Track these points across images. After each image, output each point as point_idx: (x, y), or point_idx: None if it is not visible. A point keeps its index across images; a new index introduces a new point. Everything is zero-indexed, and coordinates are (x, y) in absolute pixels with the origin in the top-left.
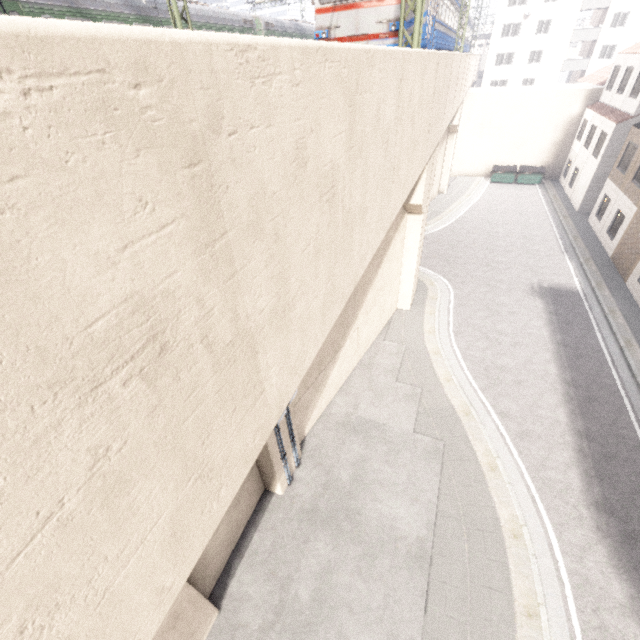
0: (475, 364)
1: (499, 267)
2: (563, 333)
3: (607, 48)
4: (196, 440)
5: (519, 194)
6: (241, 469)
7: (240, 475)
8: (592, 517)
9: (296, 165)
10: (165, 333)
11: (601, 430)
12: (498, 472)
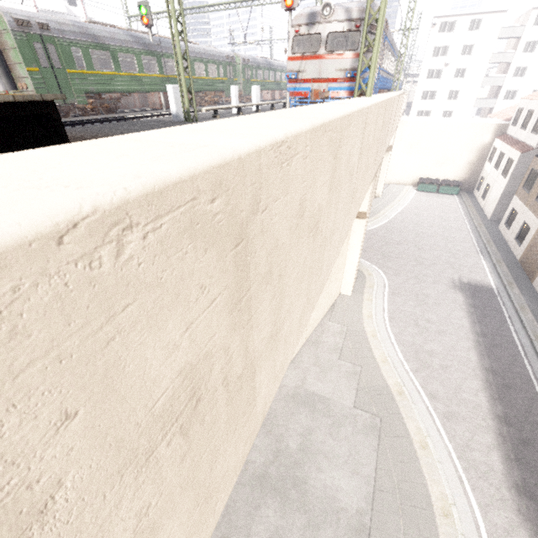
0: (407, 347)
1: (425, 263)
2: (481, 324)
3: (510, 92)
4: (207, 468)
5: (441, 202)
6: (232, 478)
7: (231, 484)
8: (513, 500)
9: (298, 216)
10: (201, 387)
11: (518, 416)
12: (428, 450)
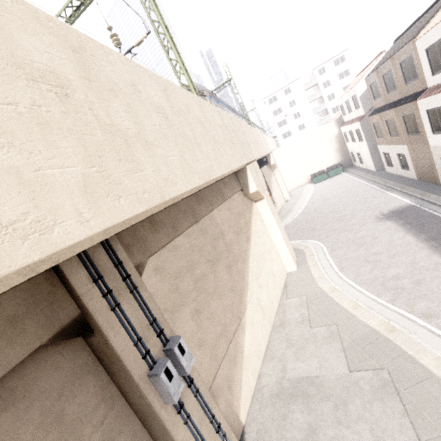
0: (370, 284)
1: (346, 217)
2: (424, 232)
3: (334, 108)
4: None
5: (334, 181)
6: None
7: None
8: None
9: None
10: None
11: None
12: None
